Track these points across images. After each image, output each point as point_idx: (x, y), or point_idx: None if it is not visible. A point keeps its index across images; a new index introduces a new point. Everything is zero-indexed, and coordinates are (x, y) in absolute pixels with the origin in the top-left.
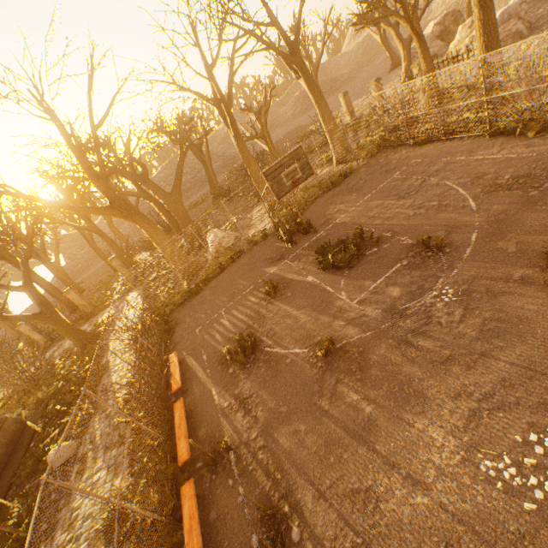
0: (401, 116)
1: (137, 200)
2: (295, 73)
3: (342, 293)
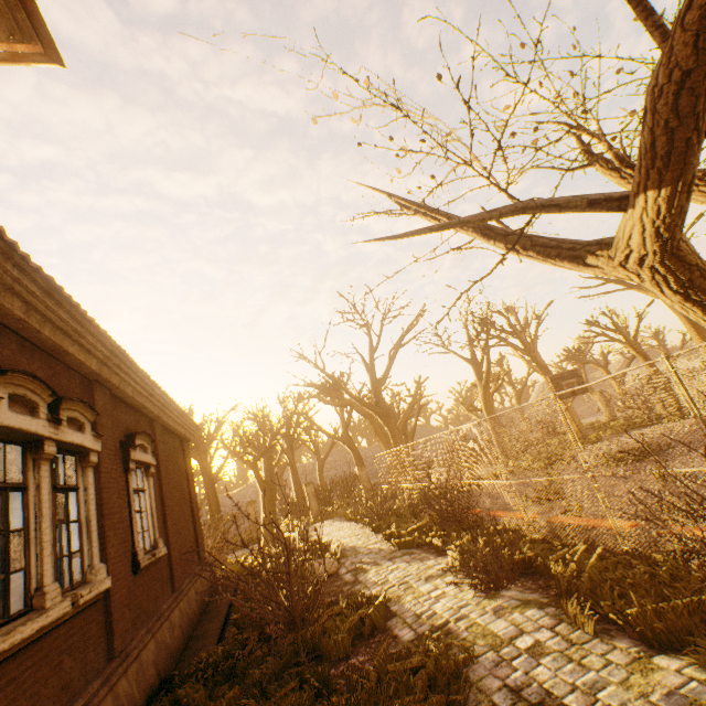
0: (641, 408)
1: (327, 454)
2: (529, 364)
3: (649, 465)
